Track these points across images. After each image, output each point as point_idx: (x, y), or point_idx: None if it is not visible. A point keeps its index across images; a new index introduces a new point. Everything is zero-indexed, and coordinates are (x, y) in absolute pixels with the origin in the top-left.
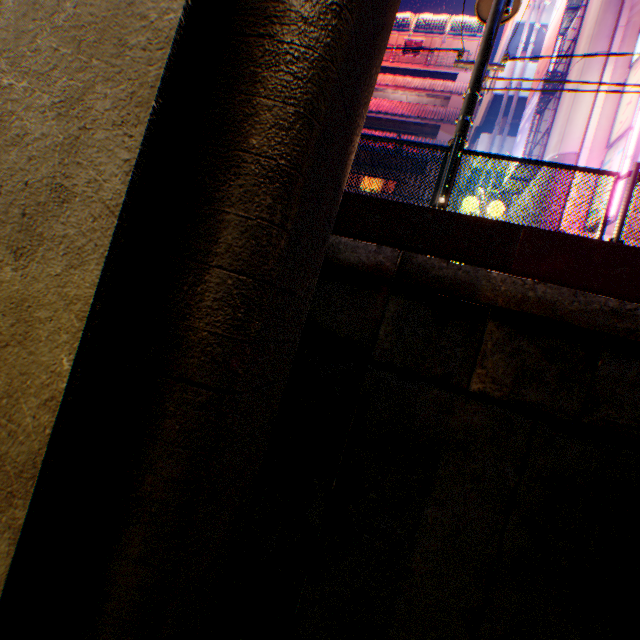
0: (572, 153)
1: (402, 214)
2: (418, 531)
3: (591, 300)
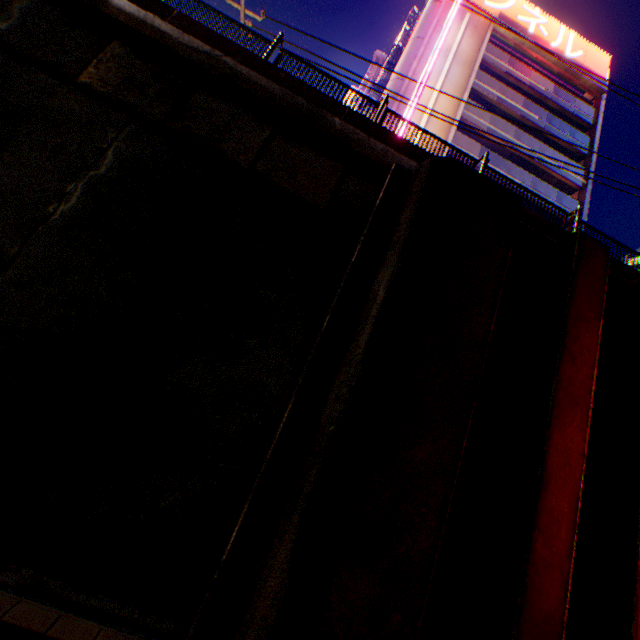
0: None
1: None
2: None
3: (194, 43)
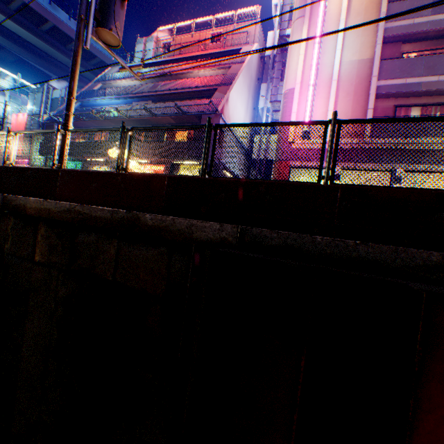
0: (292, 88)
1: (22, 173)
2: (26, 336)
3: (62, 205)
